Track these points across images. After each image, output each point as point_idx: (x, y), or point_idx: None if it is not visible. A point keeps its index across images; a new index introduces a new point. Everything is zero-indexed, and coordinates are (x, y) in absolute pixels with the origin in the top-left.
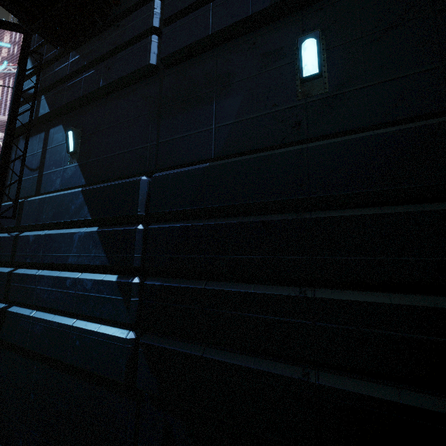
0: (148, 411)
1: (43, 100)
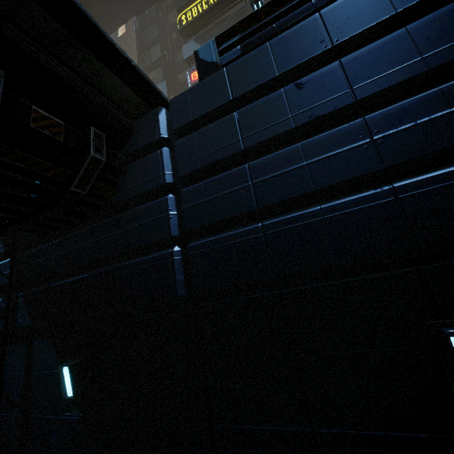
0: None
1: (21, 303)
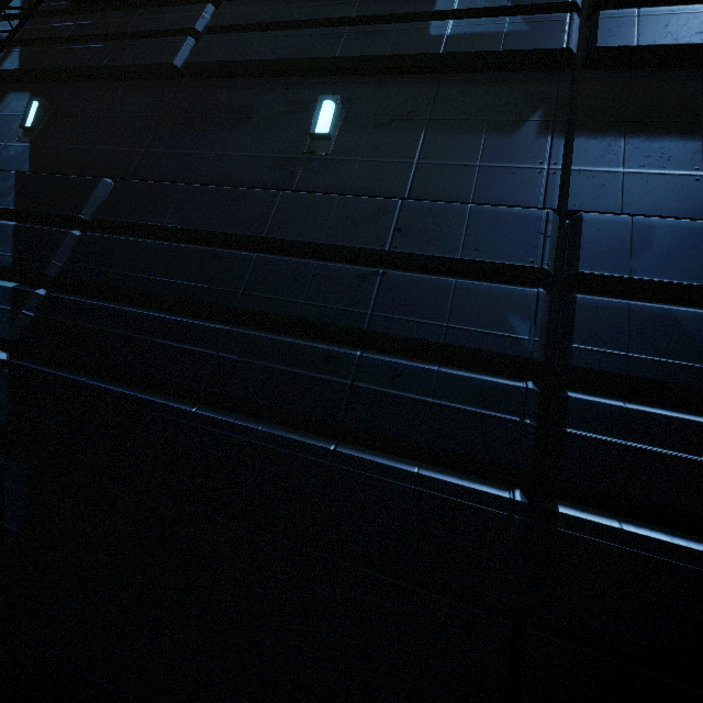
0: None
1: (16, 53)
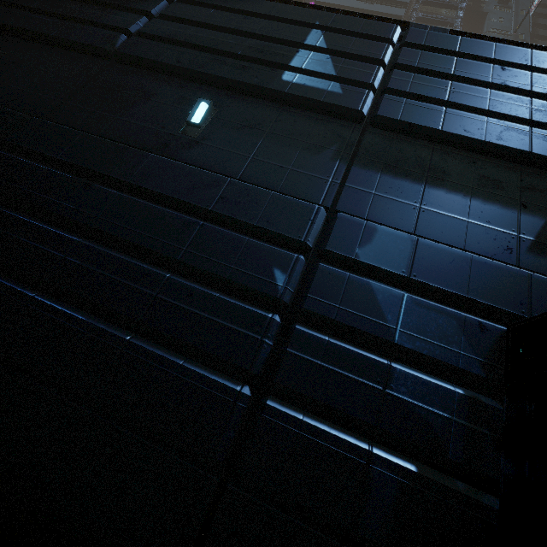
0: None
1: None
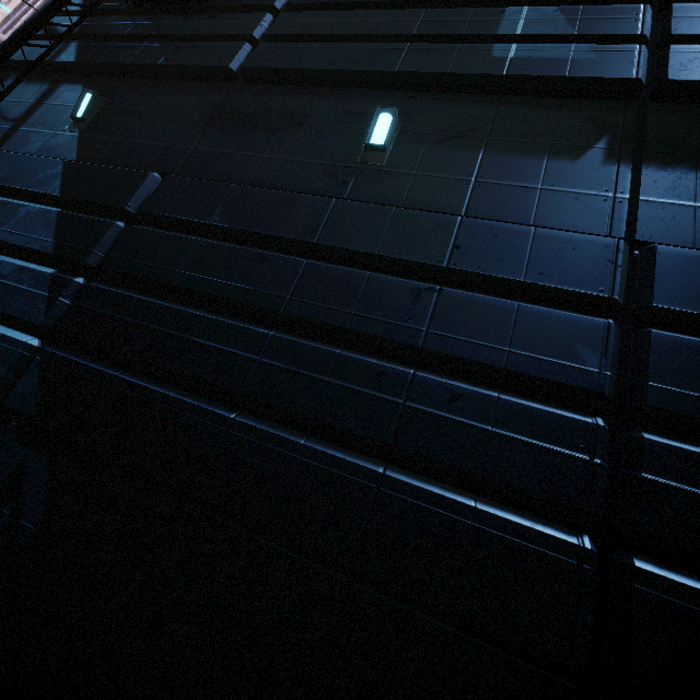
0: (4, 445)
1: (73, 47)
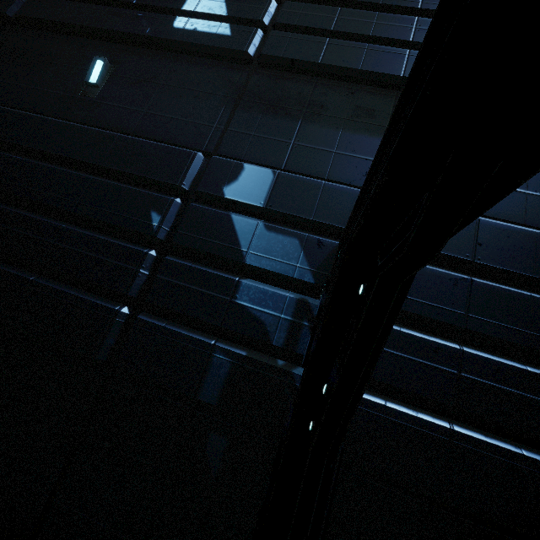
0: None
1: None
